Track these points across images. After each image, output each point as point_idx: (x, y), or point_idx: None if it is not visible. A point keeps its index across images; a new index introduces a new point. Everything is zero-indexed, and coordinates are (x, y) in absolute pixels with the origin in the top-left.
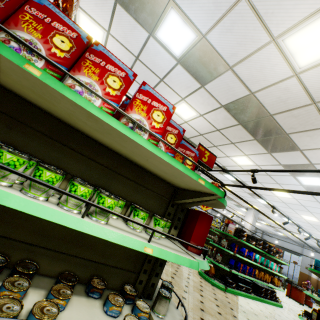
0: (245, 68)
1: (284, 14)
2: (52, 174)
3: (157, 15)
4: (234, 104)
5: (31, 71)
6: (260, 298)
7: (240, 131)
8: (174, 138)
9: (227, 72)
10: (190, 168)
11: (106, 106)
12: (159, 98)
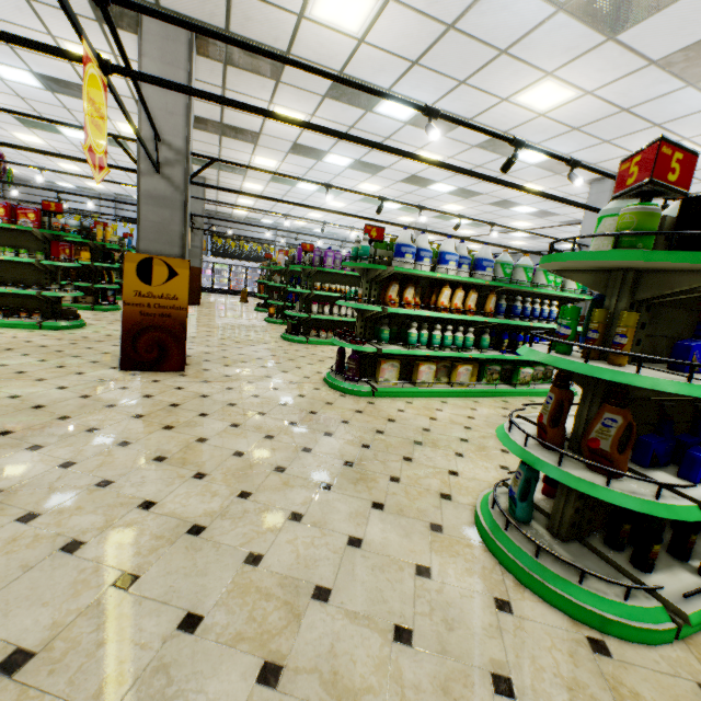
0: None
1: None
2: None
3: None
4: None
5: None
6: None
7: (198, 133)
8: (3, 209)
9: None
10: (35, 220)
11: None
12: None
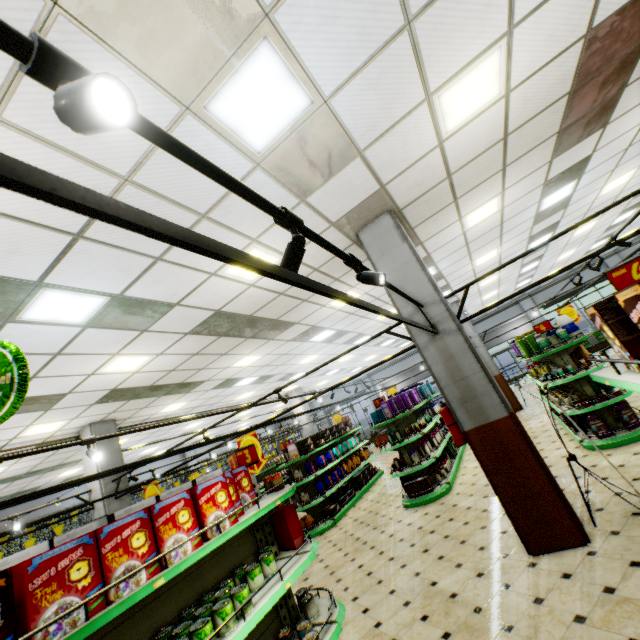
0: (196, 299)
1: (211, 260)
2: (210, 624)
3: (14, 302)
4: (202, 326)
5: (160, 584)
6: (365, 488)
7: (226, 341)
8: (230, 488)
9: (175, 308)
10: (250, 486)
11: (195, 538)
12: (212, 483)
